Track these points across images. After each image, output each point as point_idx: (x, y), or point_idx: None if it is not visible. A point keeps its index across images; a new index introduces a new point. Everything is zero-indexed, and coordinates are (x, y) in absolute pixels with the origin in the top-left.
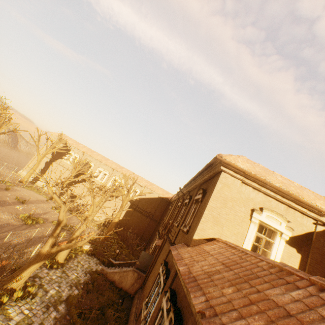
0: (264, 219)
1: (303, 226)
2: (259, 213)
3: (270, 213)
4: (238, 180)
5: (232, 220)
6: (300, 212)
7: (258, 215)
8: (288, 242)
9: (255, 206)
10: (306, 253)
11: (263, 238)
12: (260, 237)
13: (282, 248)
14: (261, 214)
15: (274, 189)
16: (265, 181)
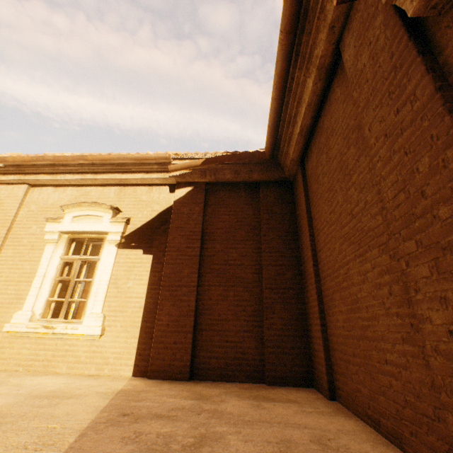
0: (68, 225)
1: (155, 204)
2: (55, 219)
3: (80, 209)
4: (21, 185)
5: (10, 258)
6: (146, 184)
7: (55, 224)
8: (127, 244)
9: (58, 213)
10: (164, 246)
11: (76, 261)
12: (71, 261)
13: (111, 260)
14: (60, 220)
15: (75, 166)
16: (34, 158)
